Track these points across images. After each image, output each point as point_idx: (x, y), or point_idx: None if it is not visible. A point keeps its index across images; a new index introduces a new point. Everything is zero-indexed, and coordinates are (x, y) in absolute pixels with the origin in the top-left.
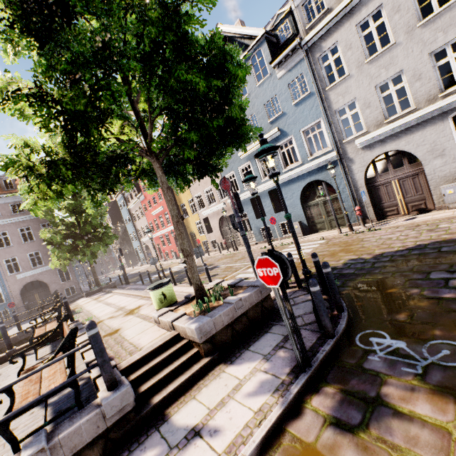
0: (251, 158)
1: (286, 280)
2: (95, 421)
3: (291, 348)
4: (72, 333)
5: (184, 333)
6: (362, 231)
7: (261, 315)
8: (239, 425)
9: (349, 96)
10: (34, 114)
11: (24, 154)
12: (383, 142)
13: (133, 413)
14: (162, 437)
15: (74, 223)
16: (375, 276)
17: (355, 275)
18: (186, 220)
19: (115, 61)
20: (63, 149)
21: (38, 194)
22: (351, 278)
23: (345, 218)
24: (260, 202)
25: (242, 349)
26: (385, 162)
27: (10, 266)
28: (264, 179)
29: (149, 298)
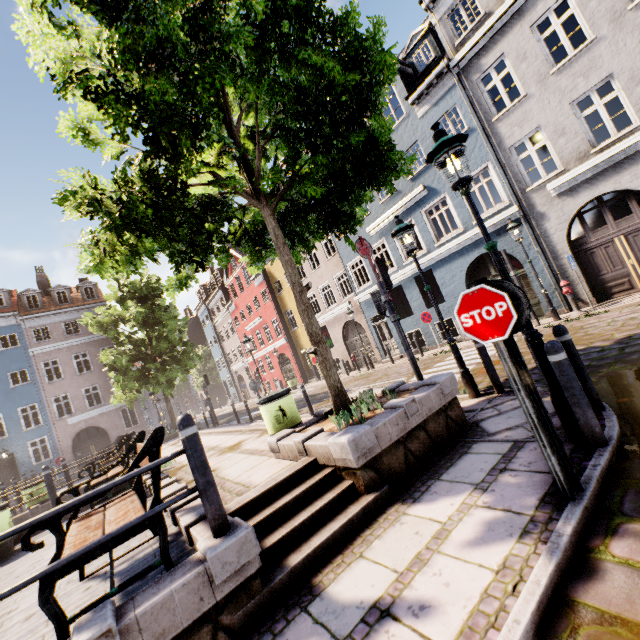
0: (385, 233)
1: (517, 329)
2: (197, 588)
3: (524, 468)
4: (155, 436)
5: (326, 455)
6: (576, 318)
7: (448, 431)
8: (470, 594)
9: (529, 124)
10: (105, 114)
11: (89, 176)
12: (593, 182)
13: (258, 580)
14: (317, 622)
15: (144, 340)
16: (636, 363)
17: (595, 366)
18: (294, 333)
19: (218, 30)
20: (141, 182)
21: (106, 246)
22: (590, 372)
23: (545, 300)
24: (400, 299)
25: (428, 480)
26: (590, 222)
27: (60, 409)
28: (407, 261)
29: (253, 431)
